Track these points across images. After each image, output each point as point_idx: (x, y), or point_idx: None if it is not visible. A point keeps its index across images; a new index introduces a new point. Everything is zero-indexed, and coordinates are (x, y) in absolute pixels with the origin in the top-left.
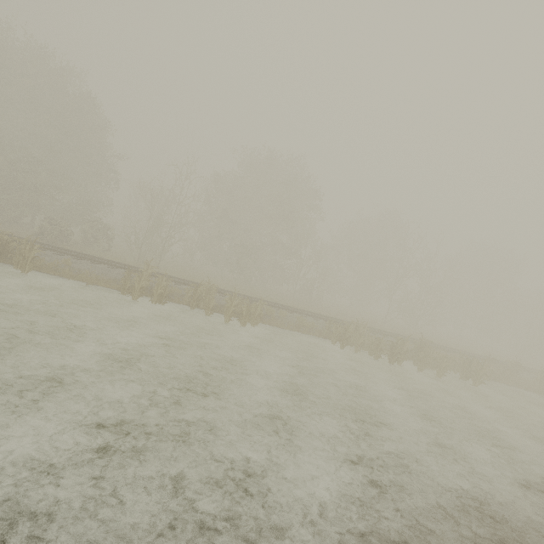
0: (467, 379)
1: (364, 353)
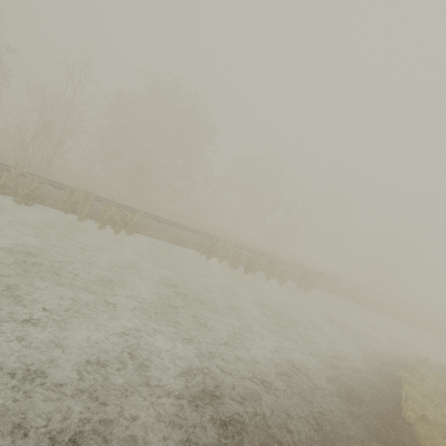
0: (301, 287)
1: (227, 264)
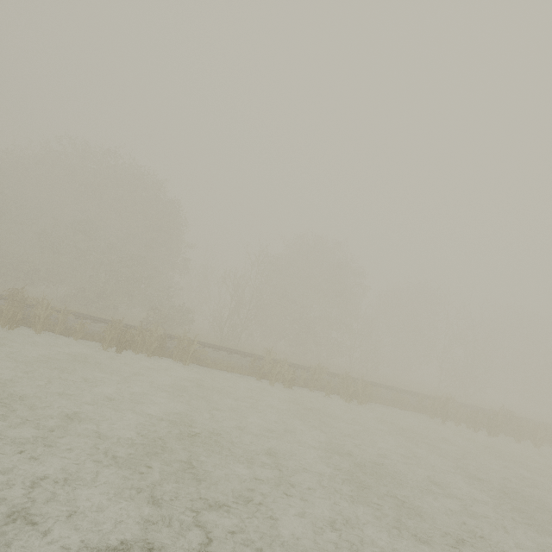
0: None
1: (458, 426)
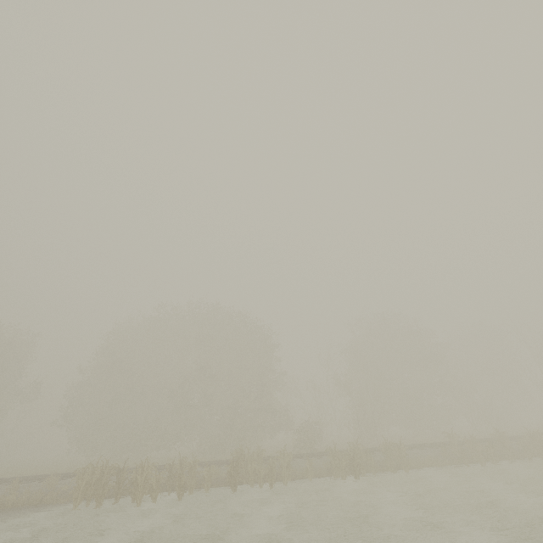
0: None
1: None
